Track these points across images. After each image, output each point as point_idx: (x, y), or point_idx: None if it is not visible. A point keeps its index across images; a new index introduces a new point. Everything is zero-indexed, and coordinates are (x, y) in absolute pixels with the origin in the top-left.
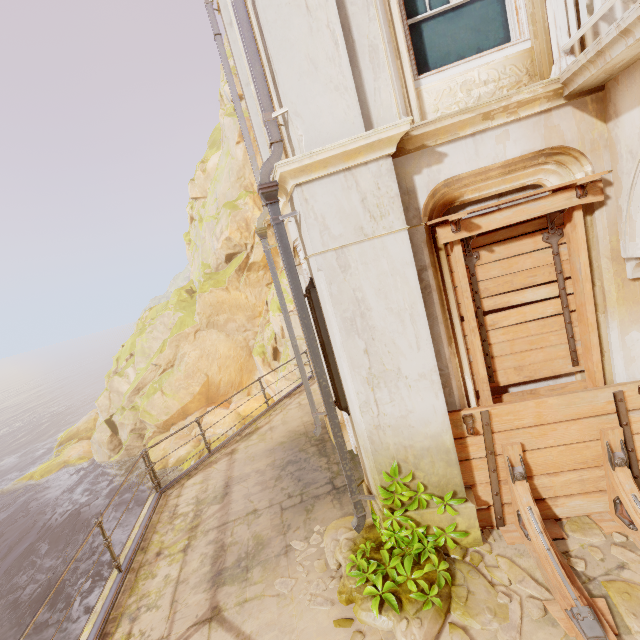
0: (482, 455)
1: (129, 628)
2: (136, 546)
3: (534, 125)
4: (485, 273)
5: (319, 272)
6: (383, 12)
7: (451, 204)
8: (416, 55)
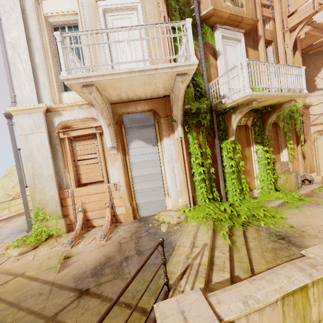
0: (71, 204)
1: None
2: None
3: (86, 111)
4: (78, 148)
5: (20, 141)
6: (48, 75)
7: (70, 128)
8: (64, 87)
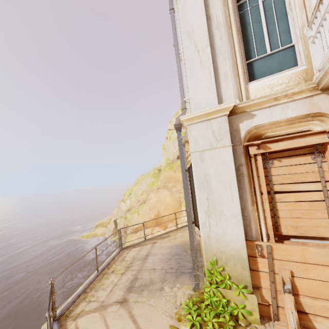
0: (266, 270)
1: (94, 293)
2: (106, 265)
3: (303, 102)
4: (276, 172)
5: (192, 160)
6: (232, 60)
7: (260, 137)
8: (249, 74)
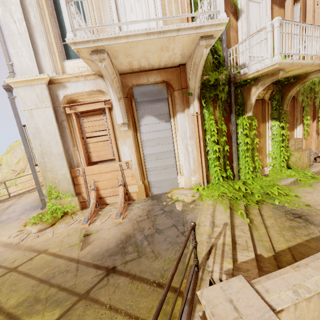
0: (83, 183)
1: None
2: None
3: (93, 82)
4: (86, 125)
5: (24, 117)
6: (47, 40)
7: (75, 102)
8: (66, 54)
